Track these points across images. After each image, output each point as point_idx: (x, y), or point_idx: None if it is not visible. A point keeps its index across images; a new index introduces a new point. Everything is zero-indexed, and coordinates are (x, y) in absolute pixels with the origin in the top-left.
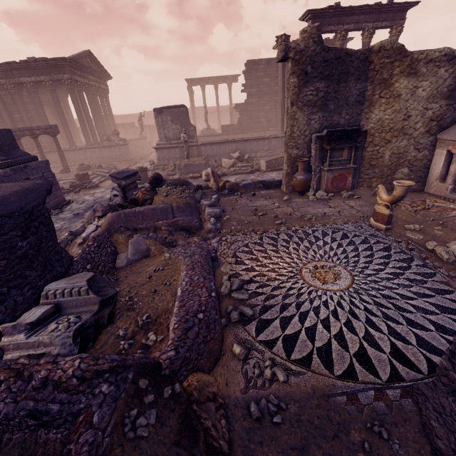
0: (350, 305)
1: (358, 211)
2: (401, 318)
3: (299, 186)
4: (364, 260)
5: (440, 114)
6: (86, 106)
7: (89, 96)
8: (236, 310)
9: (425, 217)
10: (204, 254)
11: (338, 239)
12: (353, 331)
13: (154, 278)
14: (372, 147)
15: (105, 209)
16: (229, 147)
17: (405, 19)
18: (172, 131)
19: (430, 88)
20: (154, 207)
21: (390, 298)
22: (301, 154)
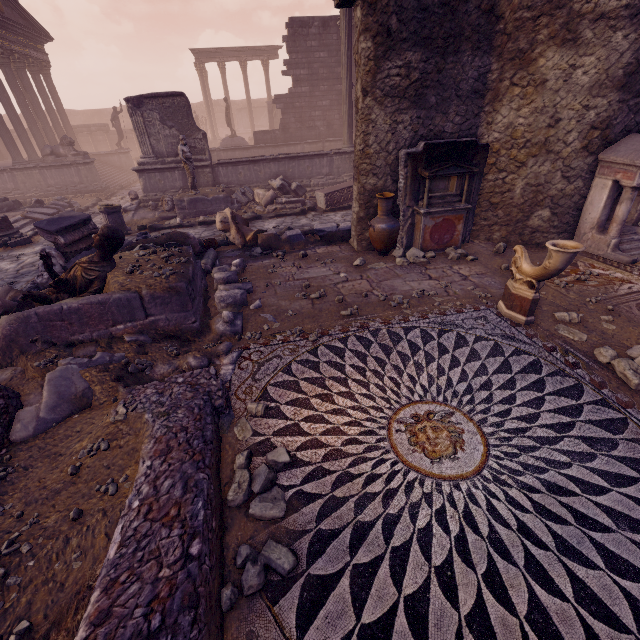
0: (489, 518)
1: (475, 285)
2: (592, 548)
3: (379, 241)
4: (500, 395)
5: (608, 117)
6: (3, 90)
7: (8, 71)
8: (257, 559)
9: (582, 297)
10: (197, 404)
11: (451, 348)
12: (505, 600)
13: (86, 474)
14: (495, 173)
15: (5, 303)
16: (266, 170)
17: None
18: (164, 140)
19: (596, 70)
20: (103, 299)
21: (562, 491)
22: (382, 185)
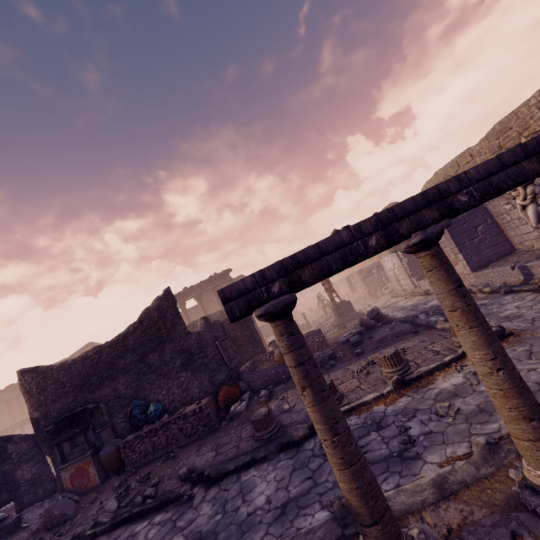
0: None
1: None
2: None
3: None
4: None
5: None
6: None
7: None
8: None
9: None
10: None
11: None
12: None
13: None
14: None
15: None
16: None
17: (229, 276)
18: None
19: None
20: None
21: None
22: None
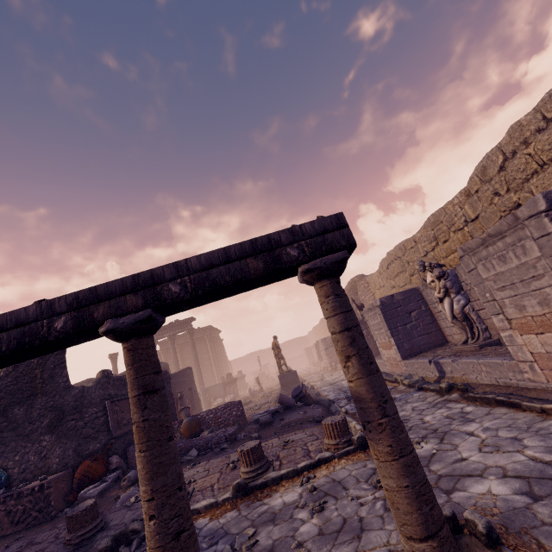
0: None
1: None
2: None
3: None
4: None
5: None
6: None
7: None
8: None
9: None
10: None
11: None
12: None
13: None
14: None
15: None
16: None
17: (190, 325)
18: None
19: None
20: None
21: None
22: None
